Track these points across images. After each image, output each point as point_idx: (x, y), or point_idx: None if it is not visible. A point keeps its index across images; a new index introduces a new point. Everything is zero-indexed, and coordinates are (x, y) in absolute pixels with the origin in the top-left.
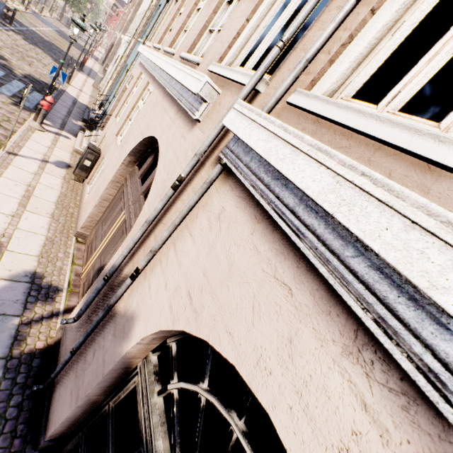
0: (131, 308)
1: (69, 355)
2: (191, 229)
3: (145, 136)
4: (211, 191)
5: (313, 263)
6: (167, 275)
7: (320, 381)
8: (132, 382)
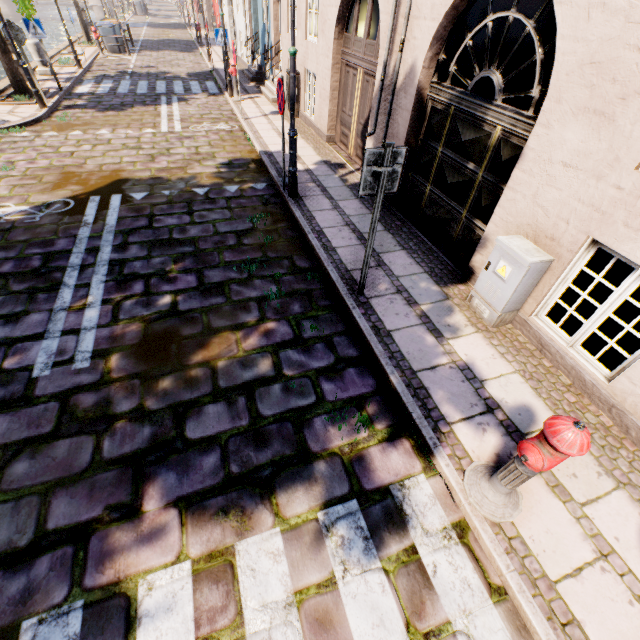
0: (408, 67)
1: None
2: None
3: None
4: None
5: None
6: (422, 15)
7: None
8: (428, 109)
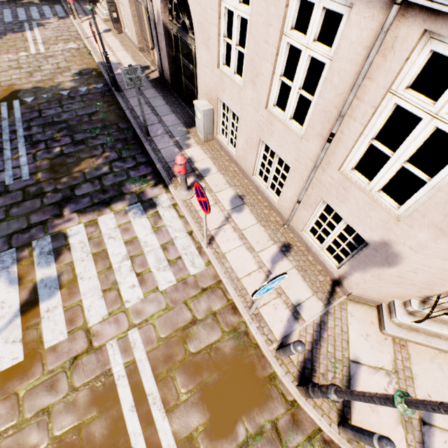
0: (157, 11)
1: (160, 58)
2: None
3: None
4: None
5: None
6: None
7: None
8: (172, 34)
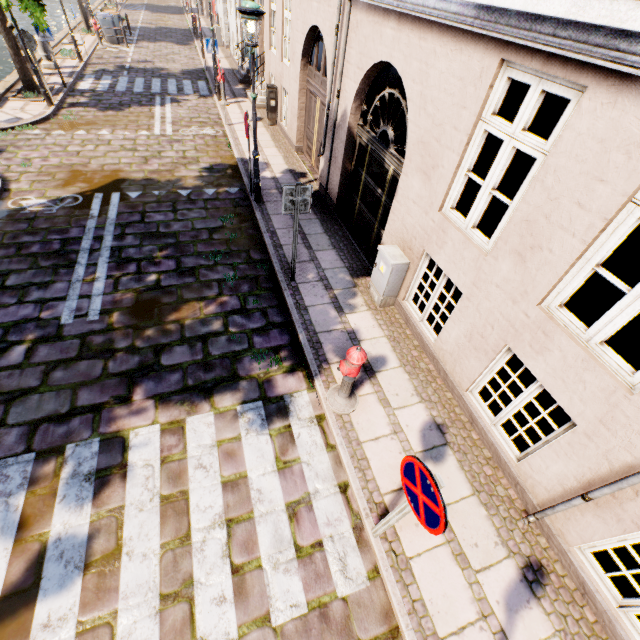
0: (343, 110)
1: (328, 168)
2: (350, 46)
3: (306, 33)
4: (351, 20)
5: (380, 7)
6: (349, 76)
7: (386, 36)
8: (357, 143)
